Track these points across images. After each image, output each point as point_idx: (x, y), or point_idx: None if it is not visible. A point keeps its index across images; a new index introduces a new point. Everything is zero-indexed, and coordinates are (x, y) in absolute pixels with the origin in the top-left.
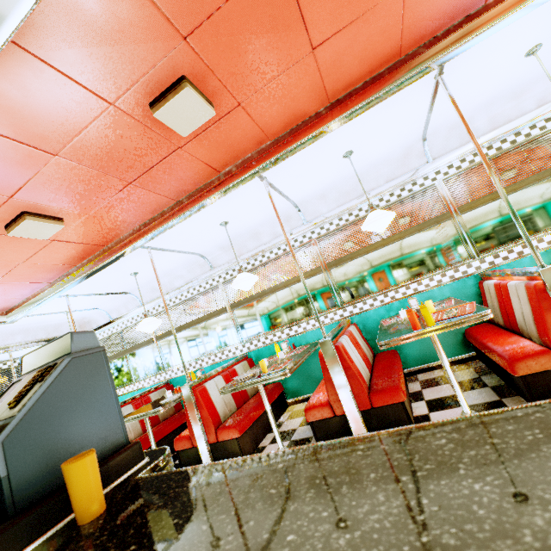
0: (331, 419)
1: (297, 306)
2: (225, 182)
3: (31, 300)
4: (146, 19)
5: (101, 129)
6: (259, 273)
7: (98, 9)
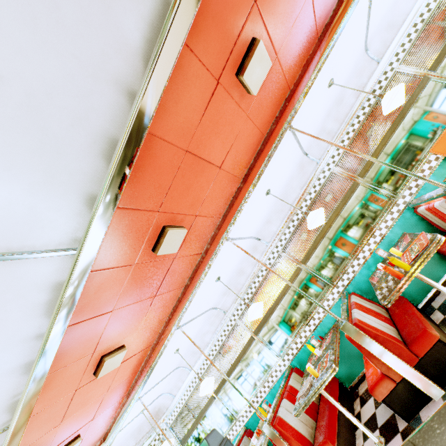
0: (396, 388)
1: (302, 305)
2: (208, 258)
3: (118, 418)
4: (138, 218)
5: (131, 280)
6: (259, 296)
7: (117, 231)
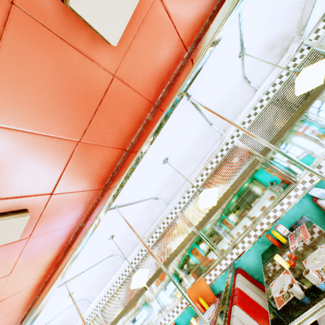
0: None
1: None
2: None
3: None
4: None
5: None
6: None
7: None
